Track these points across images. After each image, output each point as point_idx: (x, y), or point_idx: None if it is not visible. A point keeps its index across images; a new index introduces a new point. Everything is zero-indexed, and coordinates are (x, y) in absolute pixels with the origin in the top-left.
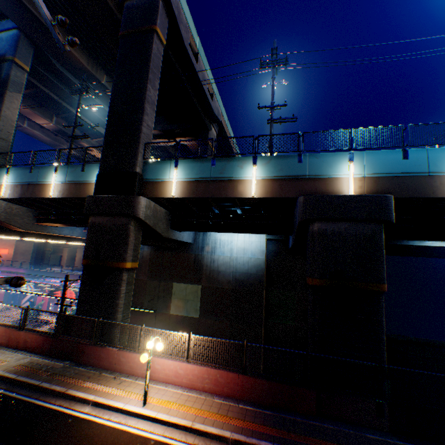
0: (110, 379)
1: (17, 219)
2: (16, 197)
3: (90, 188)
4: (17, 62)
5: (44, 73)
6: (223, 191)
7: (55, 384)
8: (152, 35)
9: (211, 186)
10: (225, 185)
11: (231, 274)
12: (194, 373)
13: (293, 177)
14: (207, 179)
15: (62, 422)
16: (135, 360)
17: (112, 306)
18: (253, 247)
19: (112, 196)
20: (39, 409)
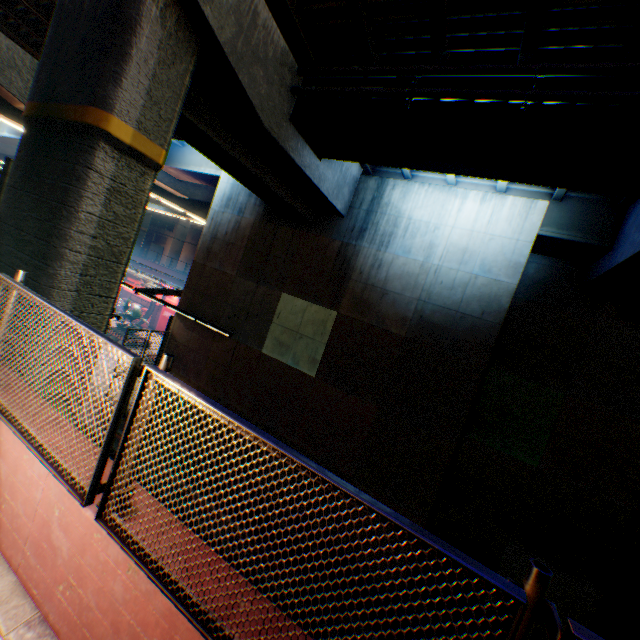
0: None
1: (10, 74)
2: None
3: None
4: None
5: None
6: None
7: None
8: None
9: None
10: None
11: (412, 303)
12: (105, 592)
13: None
14: None
15: None
16: None
17: (50, 238)
18: (491, 252)
19: None
20: None
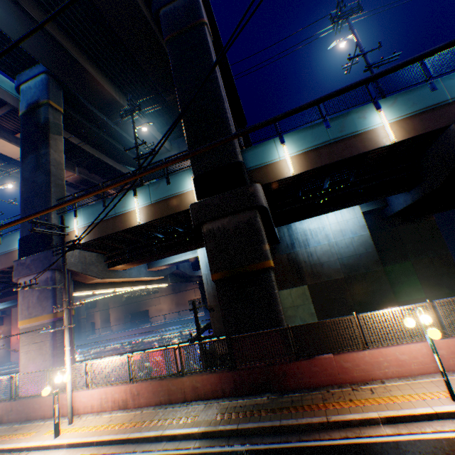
0: (353, 393)
1: (92, 267)
2: (94, 238)
3: (183, 199)
4: (52, 104)
5: (73, 115)
6: (352, 149)
7: (300, 417)
8: (203, 28)
9: (334, 149)
10: (352, 142)
11: (336, 262)
12: None
13: (433, 107)
14: (326, 143)
15: (387, 454)
16: (364, 360)
17: (274, 315)
18: (350, 226)
19: (223, 194)
20: (329, 450)
